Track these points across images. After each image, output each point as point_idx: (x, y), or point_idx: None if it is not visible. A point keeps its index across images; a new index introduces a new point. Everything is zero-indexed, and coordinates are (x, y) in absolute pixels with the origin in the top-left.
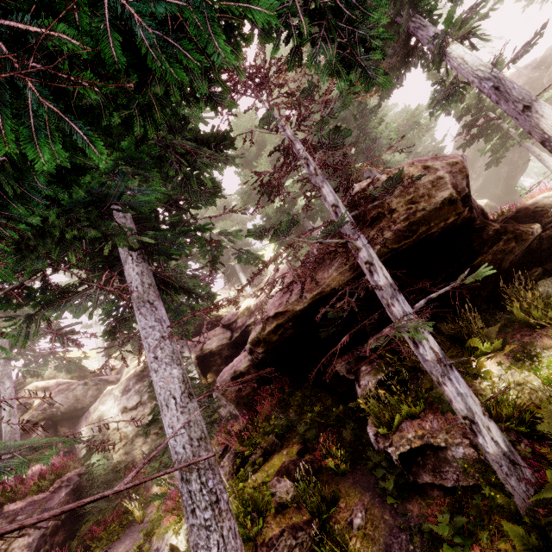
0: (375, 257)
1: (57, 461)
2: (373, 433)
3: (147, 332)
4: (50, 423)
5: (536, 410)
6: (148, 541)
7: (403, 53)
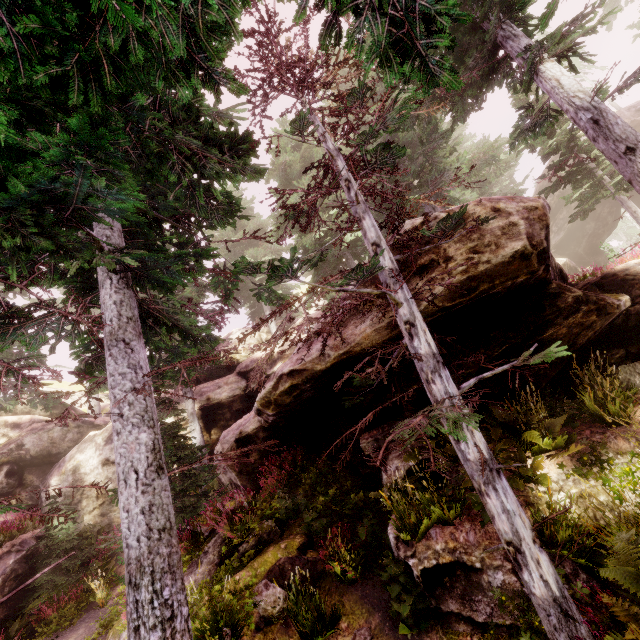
0: (419, 316)
1: (12, 517)
2: (395, 535)
3: (114, 380)
4: (15, 468)
5: (601, 536)
6: (105, 634)
7: (486, 68)
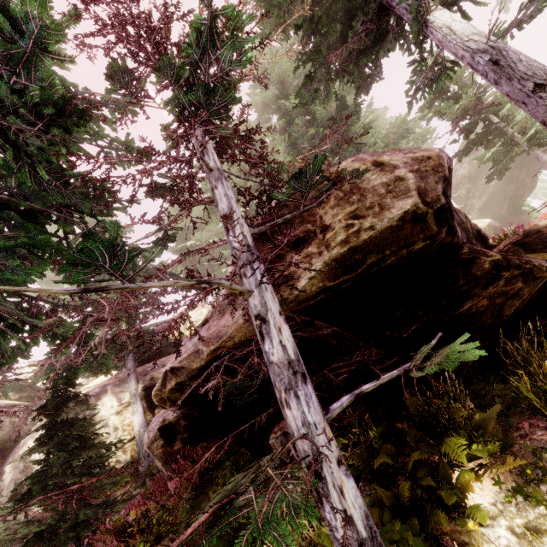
0: (273, 307)
1: None
2: None
3: None
4: None
5: None
6: None
7: (377, 32)
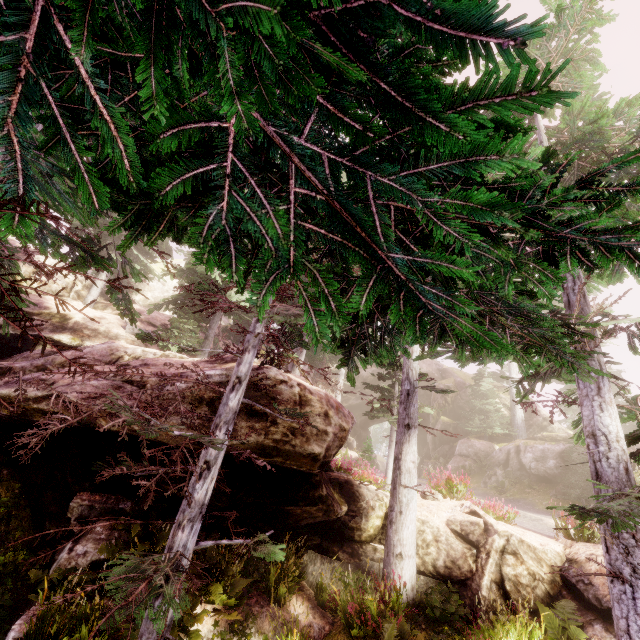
0: (219, 463)
1: None
2: (17, 635)
3: None
4: None
5: None
6: None
7: None
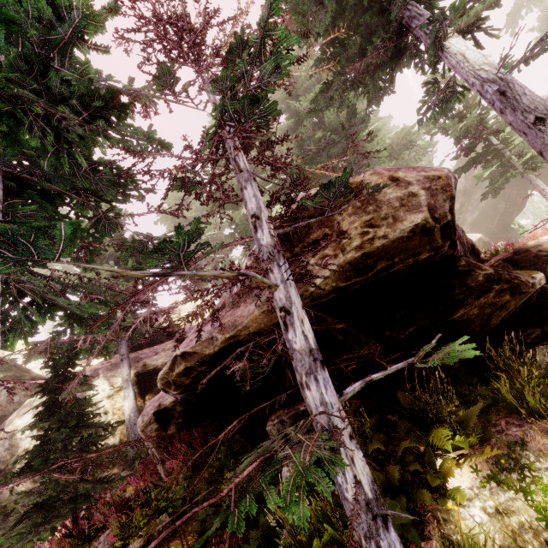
0: (297, 301)
1: None
2: None
3: None
4: None
5: None
6: None
7: (395, 49)
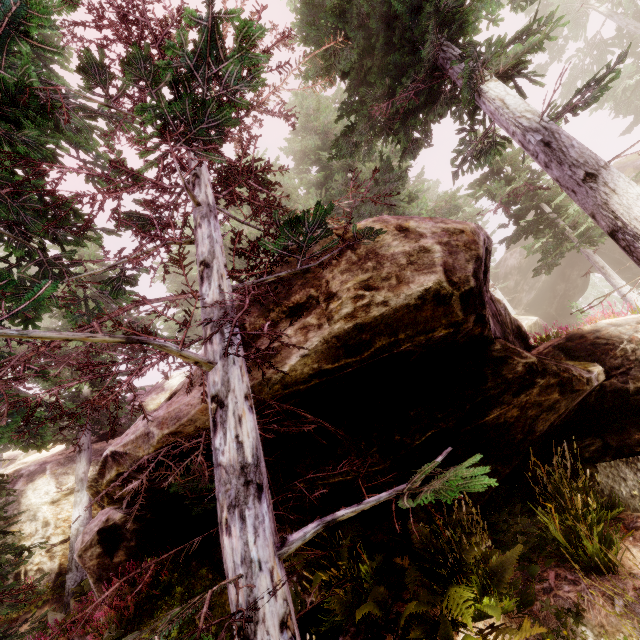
0: (238, 388)
1: None
2: None
3: None
4: None
5: None
6: None
7: (429, 94)
